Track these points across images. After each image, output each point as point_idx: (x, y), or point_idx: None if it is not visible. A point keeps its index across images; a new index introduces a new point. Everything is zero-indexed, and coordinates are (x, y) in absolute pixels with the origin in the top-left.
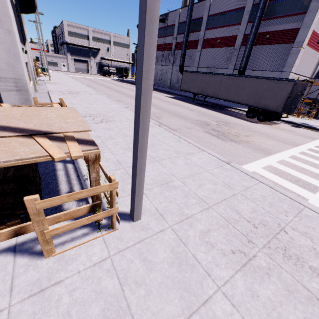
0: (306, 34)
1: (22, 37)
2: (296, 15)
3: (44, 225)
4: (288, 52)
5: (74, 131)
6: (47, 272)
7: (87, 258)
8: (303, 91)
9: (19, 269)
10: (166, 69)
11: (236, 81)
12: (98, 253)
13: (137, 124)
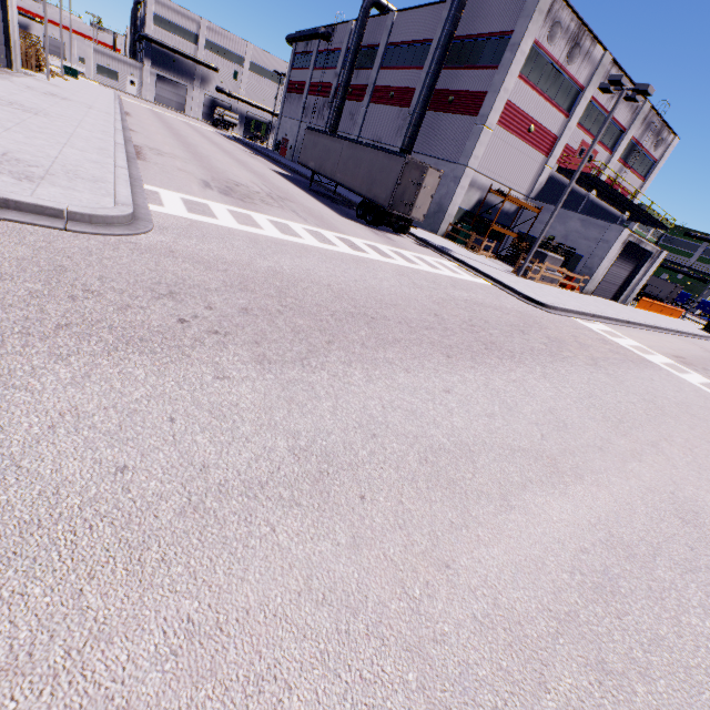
0: (493, 105)
1: None
2: (488, 70)
3: None
4: (471, 132)
5: None
6: None
7: None
8: (421, 180)
9: None
10: None
11: (355, 152)
12: None
13: None
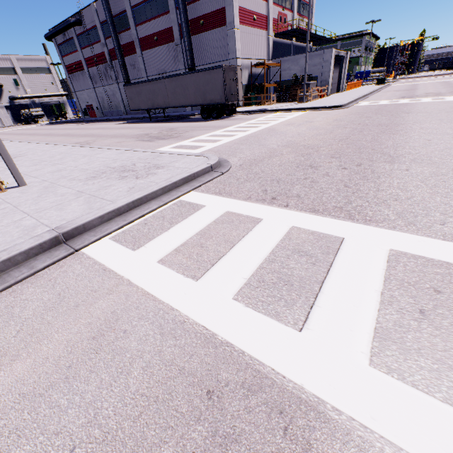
0: (233, 13)
1: None
2: None
3: None
4: (227, 36)
5: None
6: None
7: None
8: (236, 76)
9: None
10: (112, 89)
11: (178, 82)
12: None
13: None
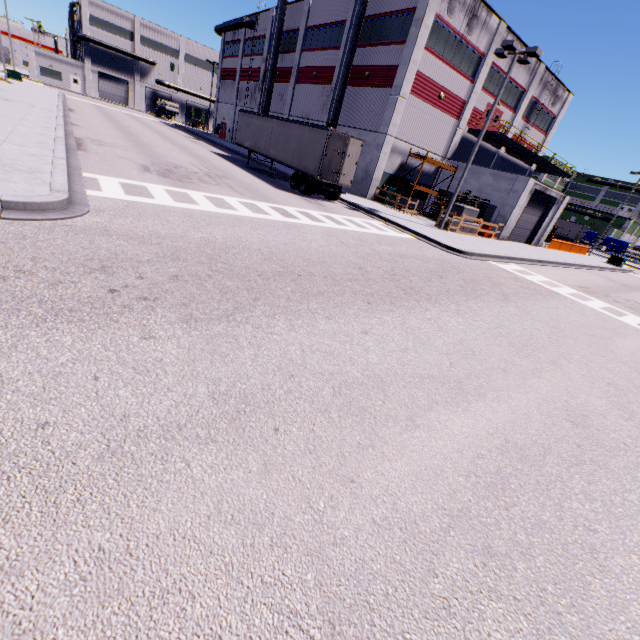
0: (404, 76)
1: None
2: (397, 45)
3: None
4: (387, 102)
5: None
6: None
7: None
8: (345, 149)
9: None
10: None
11: (285, 129)
12: None
13: None
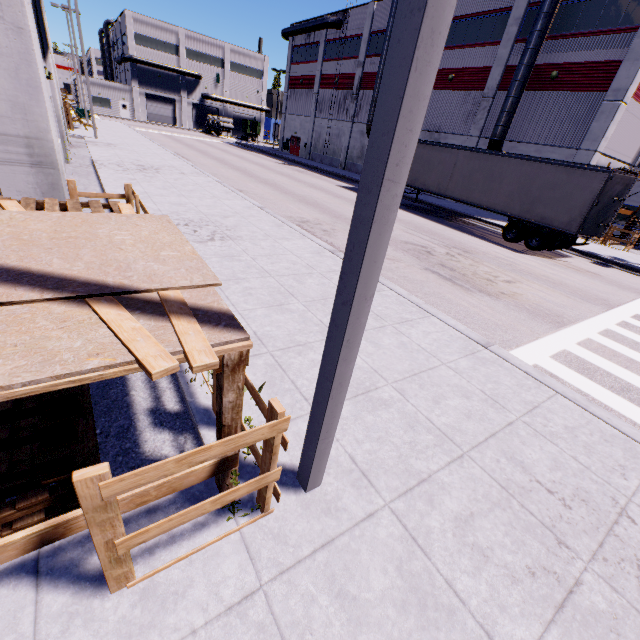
0: (635, 75)
1: (40, 41)
2: (616, 33)
3: (116, 527)
4: (595, 110)
5: (183, 286)
6: (117, 633)
7: (211, 593)
8: (624, 194)
9: (50, 627)
10: (339, 127)
11: (487, 164)
12: (234, 577)
13: (350, 288)
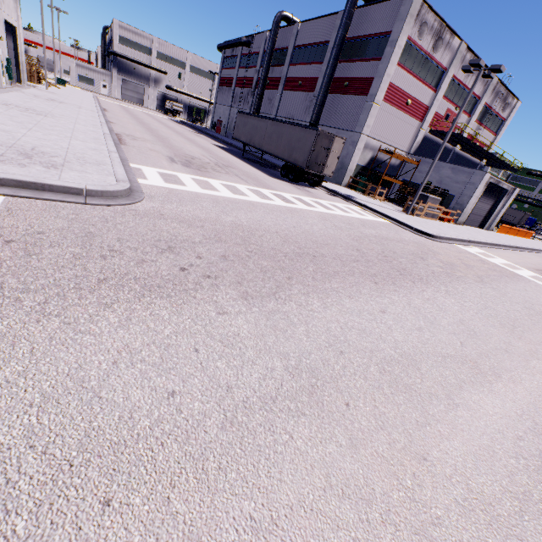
0: (379, 86)
1: None
2: (373, 61)
3: None
4: (363, 107)
5: None
6: None
7: None
8: (330, 146)
9: None
10: None
11: (277, 128)
12: None
13: None
